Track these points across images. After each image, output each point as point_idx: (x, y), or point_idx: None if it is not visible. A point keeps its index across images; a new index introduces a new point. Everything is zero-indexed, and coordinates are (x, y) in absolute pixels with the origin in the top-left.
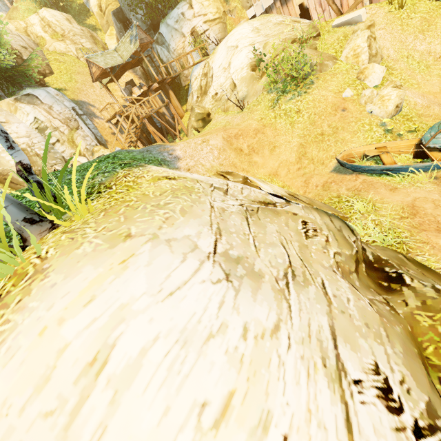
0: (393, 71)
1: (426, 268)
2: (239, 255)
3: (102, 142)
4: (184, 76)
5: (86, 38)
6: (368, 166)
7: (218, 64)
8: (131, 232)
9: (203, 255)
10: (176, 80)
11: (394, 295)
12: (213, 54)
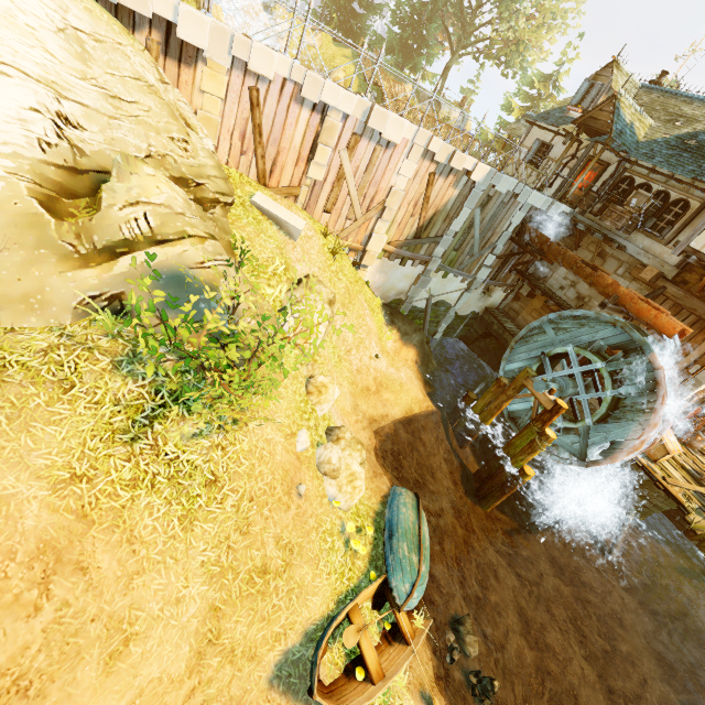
0: (318, 356)
1: None
2: None
3: None
4: None
5: None
6: (363, 704)
7: None
8: None
9: None
10: None
11: None
12: None
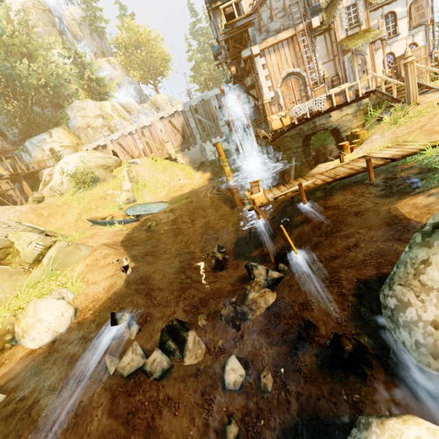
0: (147, 186)
1: None
2: None
3: None
4: (42, 173)
5: None
6: (96, 221)
7: (58, 170)
8: None
9: None
10: (36, 175)
11: None
12: (57, 164)
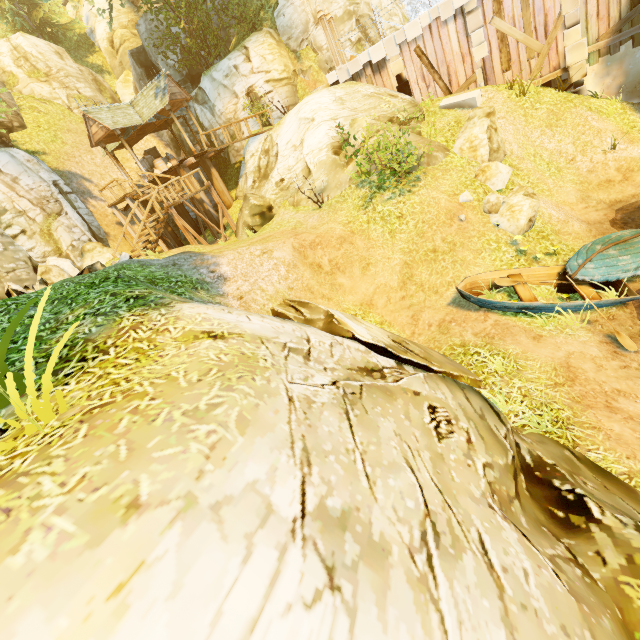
0: (518, 171)
1: (606, 473)
2: (344, 507)
3: (99, 236)
4: (234, 149)
5: (86, 83)
6: (502, 302)
7: (286, 140)
8: (139, 493)
9: (284, 529)
10: (223, 153)
11: (579, 539)
12: (279, 126)
